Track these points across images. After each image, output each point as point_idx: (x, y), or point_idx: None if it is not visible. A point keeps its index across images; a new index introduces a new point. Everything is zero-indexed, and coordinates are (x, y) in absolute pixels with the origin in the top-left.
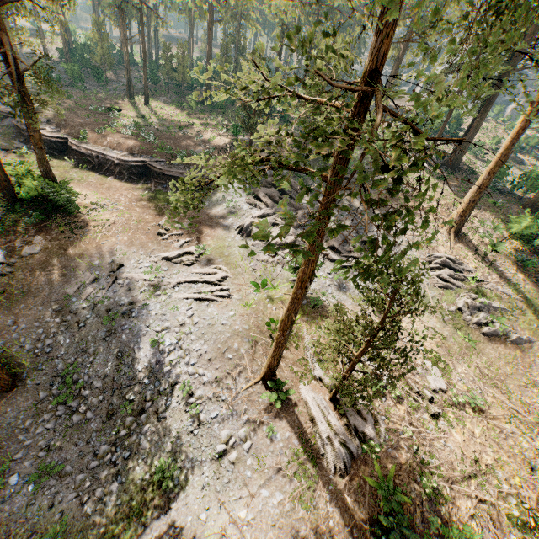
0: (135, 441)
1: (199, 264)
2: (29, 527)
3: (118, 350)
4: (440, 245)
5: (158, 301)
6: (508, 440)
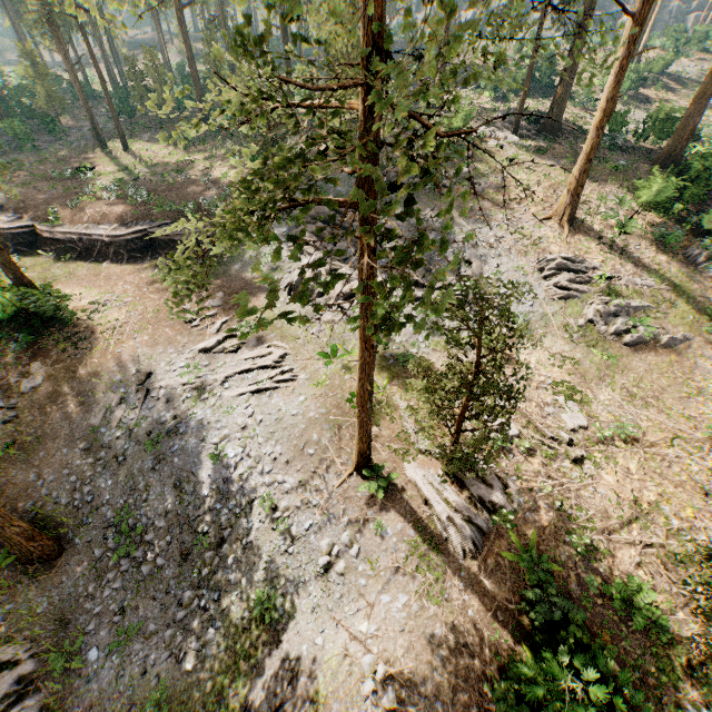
0: (222, 578)
1: (247, 348)
2: (126, 701)
3: (174, 478)
4: (552, 243)
5: (207, 406)
6: (672, 467)
